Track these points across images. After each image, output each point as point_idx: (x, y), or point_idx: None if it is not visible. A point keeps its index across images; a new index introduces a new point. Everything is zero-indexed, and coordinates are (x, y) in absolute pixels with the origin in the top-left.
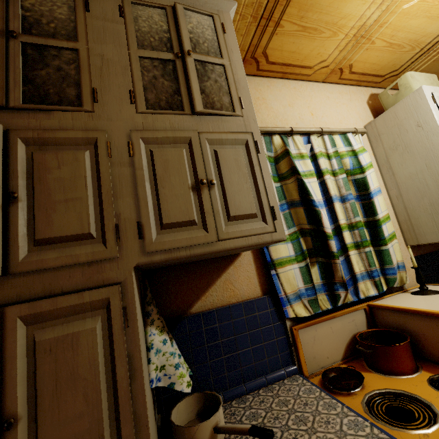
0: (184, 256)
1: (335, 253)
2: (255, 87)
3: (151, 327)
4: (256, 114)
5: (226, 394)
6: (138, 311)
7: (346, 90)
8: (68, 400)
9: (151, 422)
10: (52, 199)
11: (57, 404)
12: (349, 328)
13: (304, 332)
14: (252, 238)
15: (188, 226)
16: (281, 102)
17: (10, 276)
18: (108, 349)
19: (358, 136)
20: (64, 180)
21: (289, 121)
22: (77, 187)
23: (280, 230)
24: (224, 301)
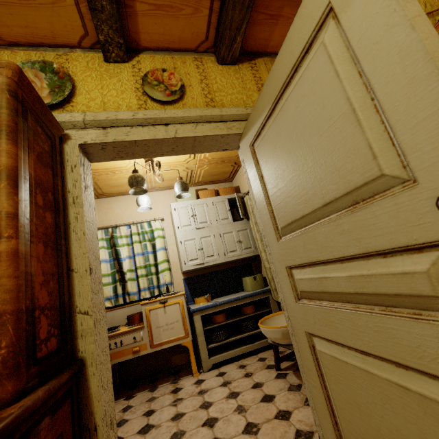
0: None
1: (127, 280)
2: (107, 203)
3: None
4: (105, 217)
5: None
6: None
7: (164, 193)
8: None
9: None
10: None
11: None
12: (133, 311)
13: (109, 313)
14: None
15: None
16: (121, 208)
17: None
18: None
19: (158, 221)
20: None
21: (124, 217)
22: None
23: None
24: None
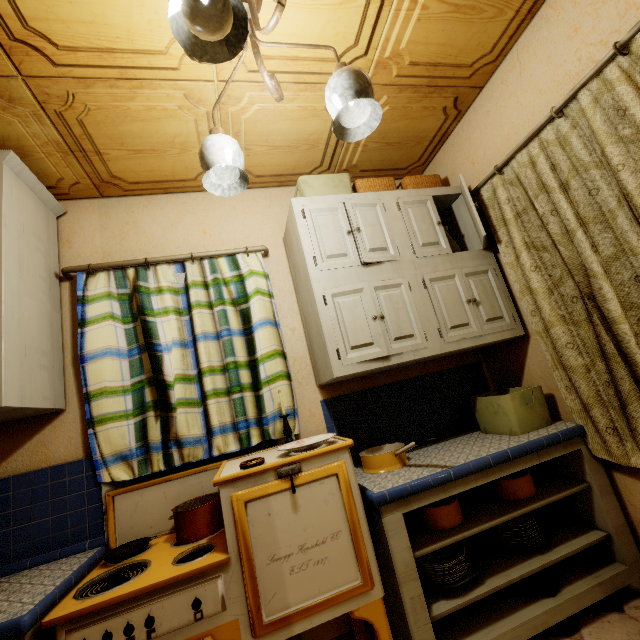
0: None
1: (174, 405)
2: (126, 210)
3: None
4: (120, 243)
5: (5, 568)
6: None
7: (266, 195)
8: None
9: None
10: None
11: None
12: (192, 491)
13: (125, 498)
14: None
15: None
16: (160, 223)
17: None
18: None
19: (256, 255)
20: None
21: (168, 246)
22: None
23: None
24: (32, 466)
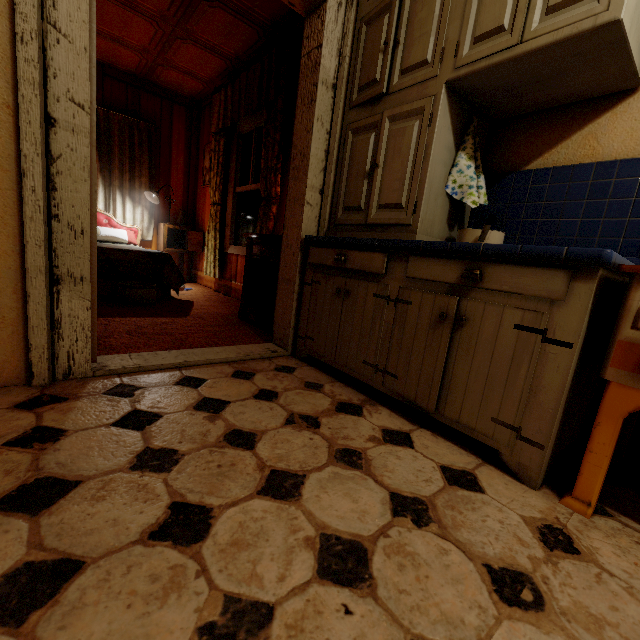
0: (482, 67)
1: None
2: None
3: (462, 152)
4: None
5: None
6: (442, 120)
7: None
8: (396, 162)
9: (429, 192)
10: (413, 39)
11: (392, 163)
12: None
13: None
14: (563, 30)
15: (496, 35)
16: None
17: (389, 96)
18: (418, 141)
19: None
20: (422, 20)
21: None
22: (428, 23)
23: (617, 5)
24: (573, 161)
